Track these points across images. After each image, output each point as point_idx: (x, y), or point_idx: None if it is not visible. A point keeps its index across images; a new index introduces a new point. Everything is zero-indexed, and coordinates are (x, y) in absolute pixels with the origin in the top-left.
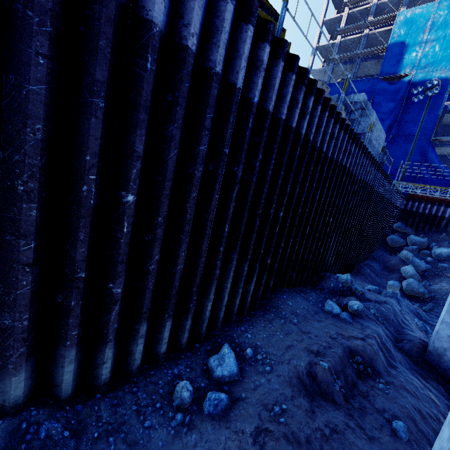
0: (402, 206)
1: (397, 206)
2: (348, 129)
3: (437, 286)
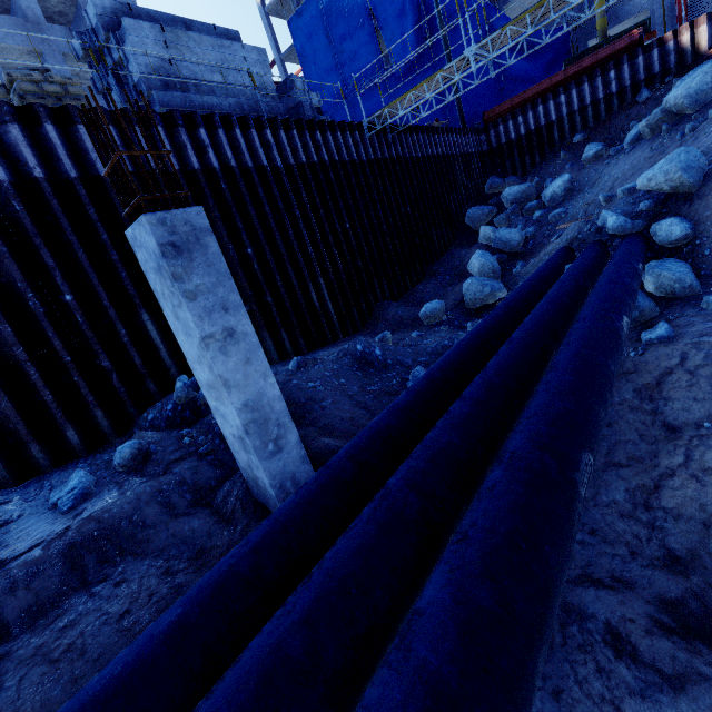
0: (484, 147)
1: (458, 154)
2: None
3: (531, 262)
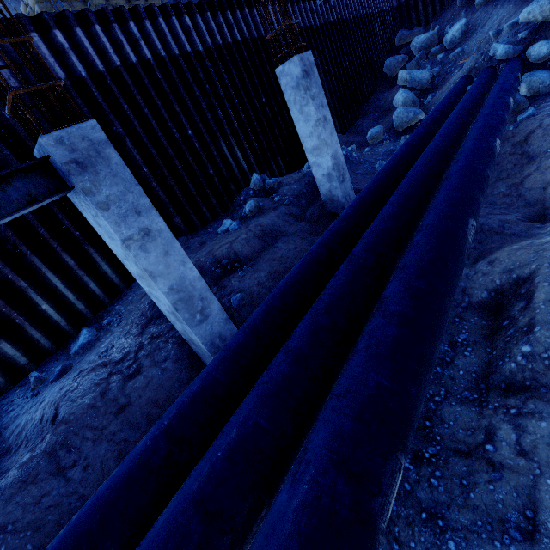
0: (394, 3)
1: (376, 12)
2: (88, 16)
3: (439, 92)
